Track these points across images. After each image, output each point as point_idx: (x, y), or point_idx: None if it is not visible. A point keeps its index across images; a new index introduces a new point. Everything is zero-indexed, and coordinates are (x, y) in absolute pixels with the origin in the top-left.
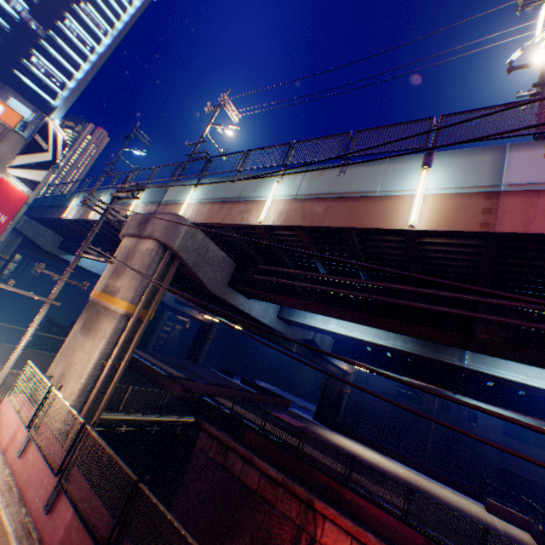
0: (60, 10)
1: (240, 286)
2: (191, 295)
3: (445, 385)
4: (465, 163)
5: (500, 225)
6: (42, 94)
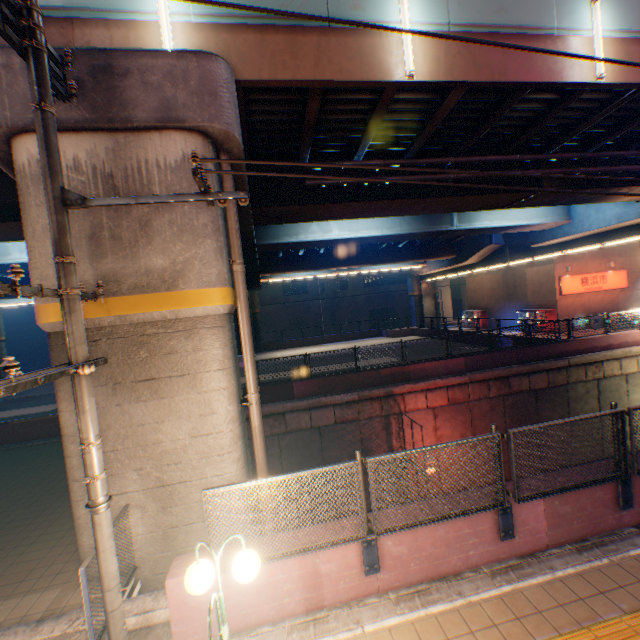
0: None
1: (278, 207)
2: None
3: (372, 261)
4: None
5: None
6: None
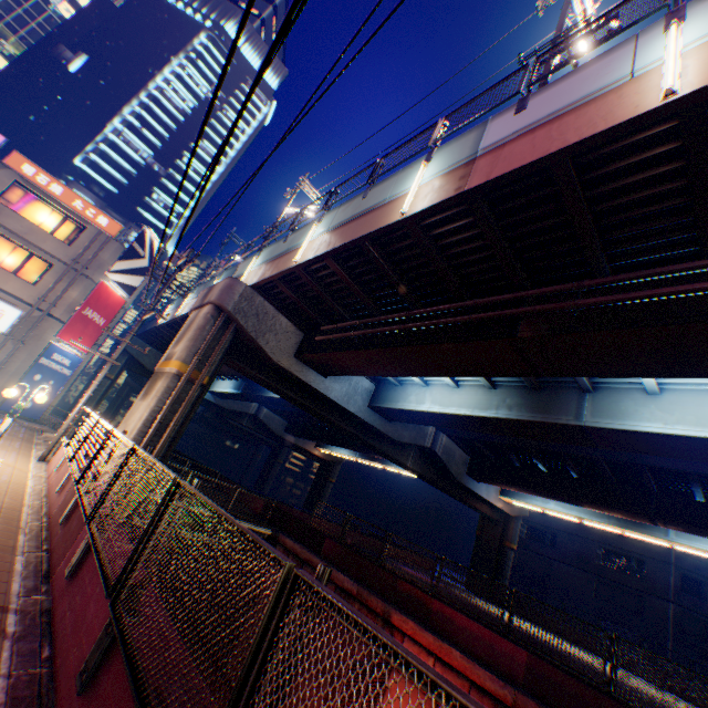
0: (179, 151)
1: (305, 354)
2: (257, 371)
3: (631, 506)
4: (456, 147)
5: (469, 184)
6: (160, 226)
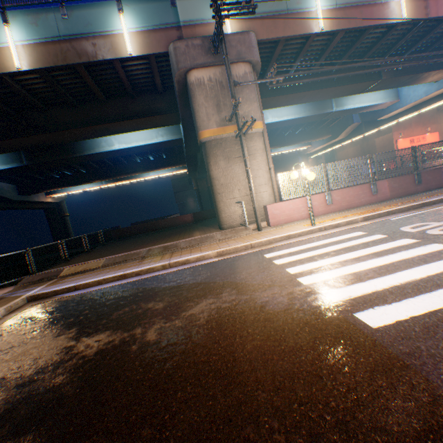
0: None
1: None
2: None
3: (281, 143)
4: None
5: (430, 15)
6: None
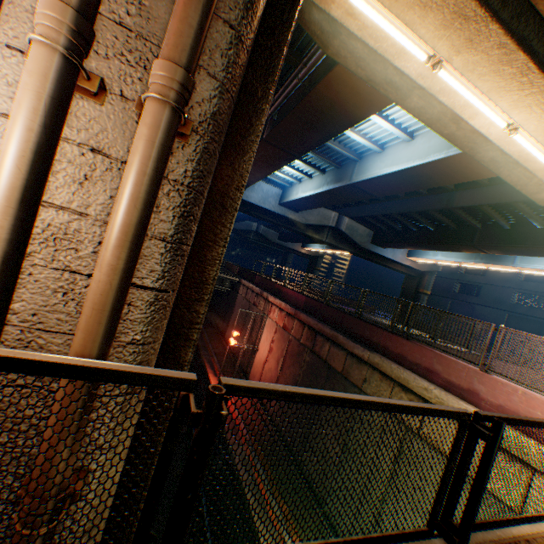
0: None
1: None
2: None
3: (462, 242)
4: None
5: None
6: None
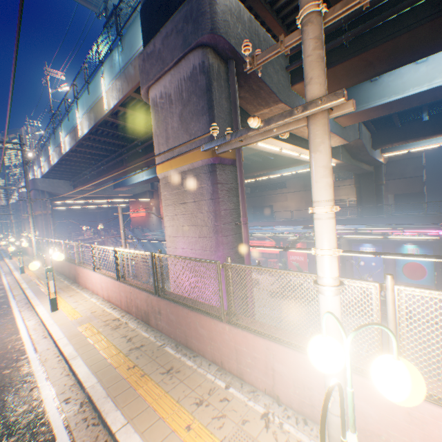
0: None
1: None
2: None
3: None
4: None
5: None
6: None
